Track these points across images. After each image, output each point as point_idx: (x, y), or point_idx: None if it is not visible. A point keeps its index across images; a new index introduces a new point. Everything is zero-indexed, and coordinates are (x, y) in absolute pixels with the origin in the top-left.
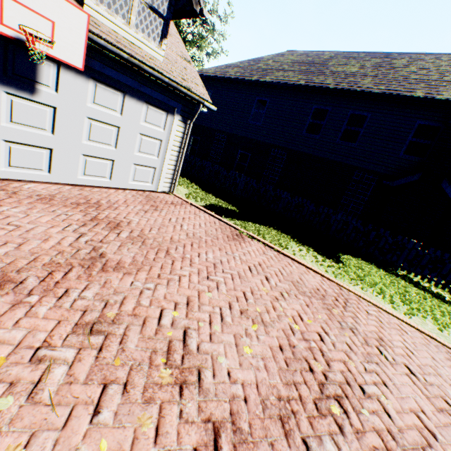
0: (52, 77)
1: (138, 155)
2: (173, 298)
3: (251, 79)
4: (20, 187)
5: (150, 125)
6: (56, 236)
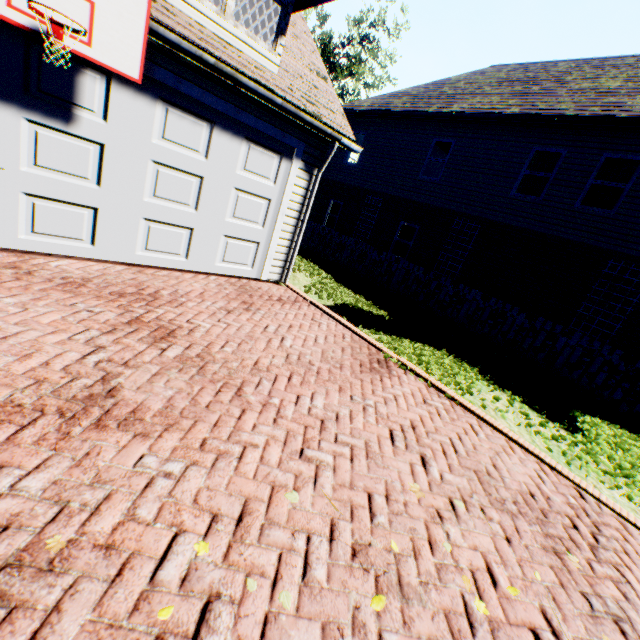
0: (98, 96)
1: (231, 222)
2: (211, 502)
3: (427, 111)
4: (45, 264)
5: (252, 176)
6: (50, 349)
